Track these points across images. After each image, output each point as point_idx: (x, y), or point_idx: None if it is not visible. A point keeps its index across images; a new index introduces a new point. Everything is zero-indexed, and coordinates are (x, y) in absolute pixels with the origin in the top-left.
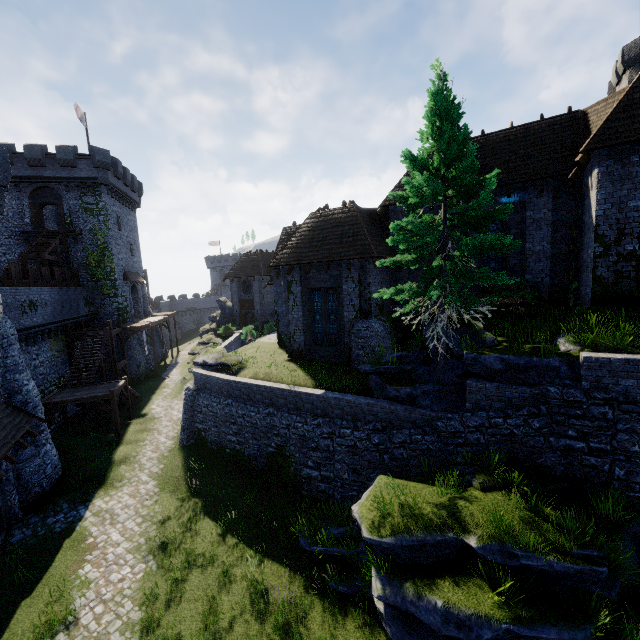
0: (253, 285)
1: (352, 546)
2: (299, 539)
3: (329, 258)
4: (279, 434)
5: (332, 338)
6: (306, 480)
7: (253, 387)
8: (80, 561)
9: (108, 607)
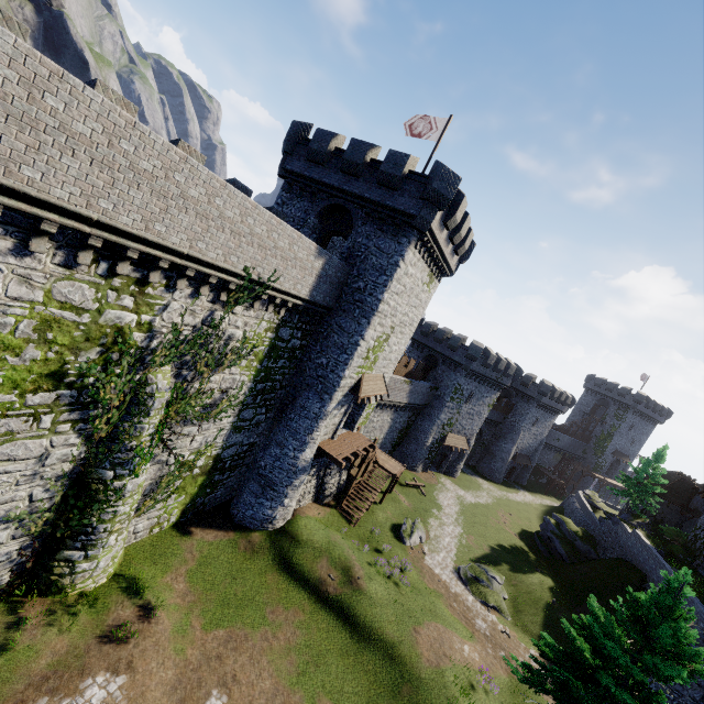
0: None
1: None
2: None
3: None
4: (573, 513)
5: None
6: None
7: (582, 501)
8: (514, 492)
9: (512, 497)
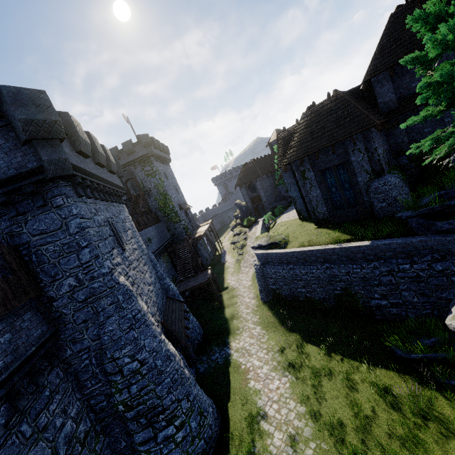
0: (256, 185)
1: (451, 351)
2: (395, 350)
3: (333, 141)
4: (341, 280)
5: (351, 201)
6: (376, 308)
7: (307, 252)
8: (245, 379)
9: (280, 405)
